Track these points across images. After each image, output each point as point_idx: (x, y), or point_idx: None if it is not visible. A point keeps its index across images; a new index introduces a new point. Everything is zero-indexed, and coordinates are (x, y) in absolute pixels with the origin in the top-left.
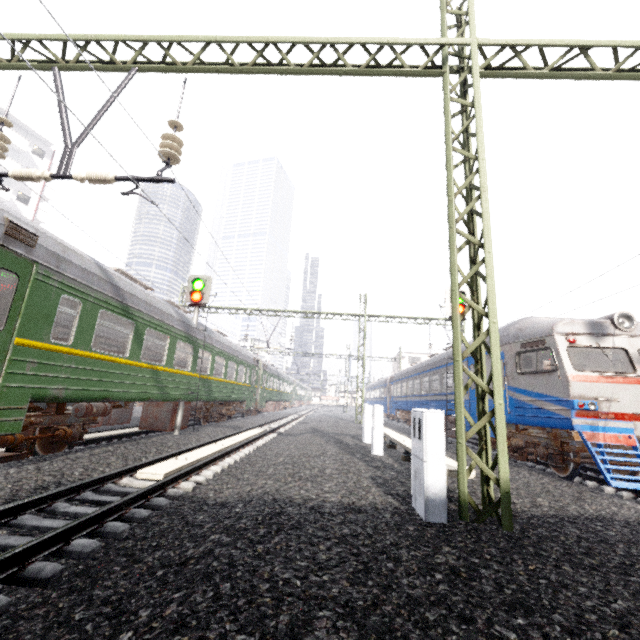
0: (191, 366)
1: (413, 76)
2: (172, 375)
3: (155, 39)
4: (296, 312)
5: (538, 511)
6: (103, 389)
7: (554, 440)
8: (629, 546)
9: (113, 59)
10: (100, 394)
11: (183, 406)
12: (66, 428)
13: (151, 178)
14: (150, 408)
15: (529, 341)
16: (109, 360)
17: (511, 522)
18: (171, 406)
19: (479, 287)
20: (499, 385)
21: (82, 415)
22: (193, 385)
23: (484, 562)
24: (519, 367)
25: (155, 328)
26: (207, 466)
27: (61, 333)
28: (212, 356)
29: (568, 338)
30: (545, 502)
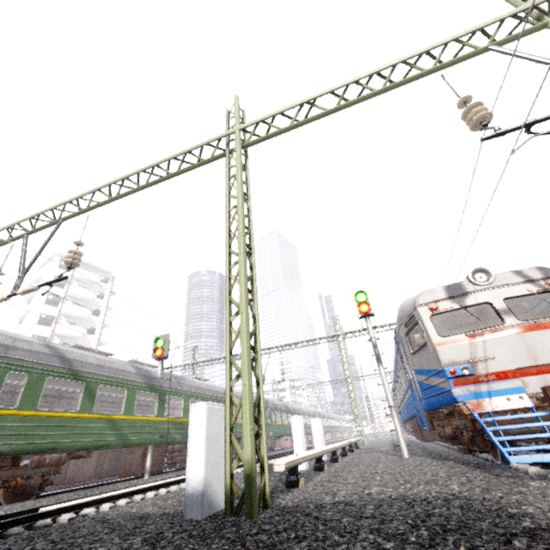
0: (157, 411)
1: (208, 163)
2: (133, 422)
3: (68, 201)
4: (282, 346)
5: (341, 499)
6: (51, 441)
7: (466, 419)
8: (357, 521)
9: (51, 219)
10: (47, 445)
11: (151, 449)
12: (19, 479)
13: (55, 280)
14: (127, 456)
15: (407, 319)
16: (57, 416)
17: (251, 508)
18: (141, 451)
19: (254, 287)
20: (244, 367)
21: (34, 466)
22: (162, 429)
23: (142, 547)
24: (411, 347)
25: (109, 384)
26: (117, 500)
27: (65, 403)
28: (185, 400)
29: (428, 307)
30: (377, 490)
